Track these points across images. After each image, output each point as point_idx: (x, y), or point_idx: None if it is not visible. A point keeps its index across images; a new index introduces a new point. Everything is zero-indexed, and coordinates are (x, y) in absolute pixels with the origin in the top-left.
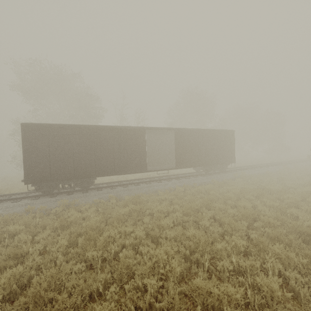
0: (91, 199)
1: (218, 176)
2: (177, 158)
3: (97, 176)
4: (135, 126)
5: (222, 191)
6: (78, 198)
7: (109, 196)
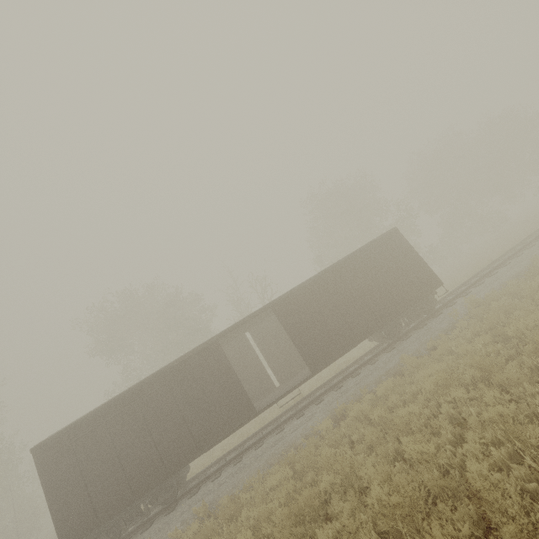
0: (169, 532)
1: (422, 332)
2: (304, 354)
3: (172, 473)
4: (200, 344)
5: (412, 391)
6: (154, 536)
7: (193, 512)
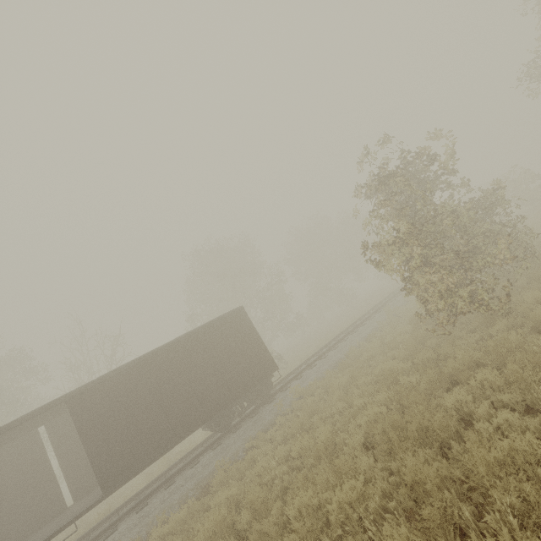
0: None
1: (251, 424)
2: (99, 466)
3: None
4: None
5: (197, 530)
6: None
7: None
